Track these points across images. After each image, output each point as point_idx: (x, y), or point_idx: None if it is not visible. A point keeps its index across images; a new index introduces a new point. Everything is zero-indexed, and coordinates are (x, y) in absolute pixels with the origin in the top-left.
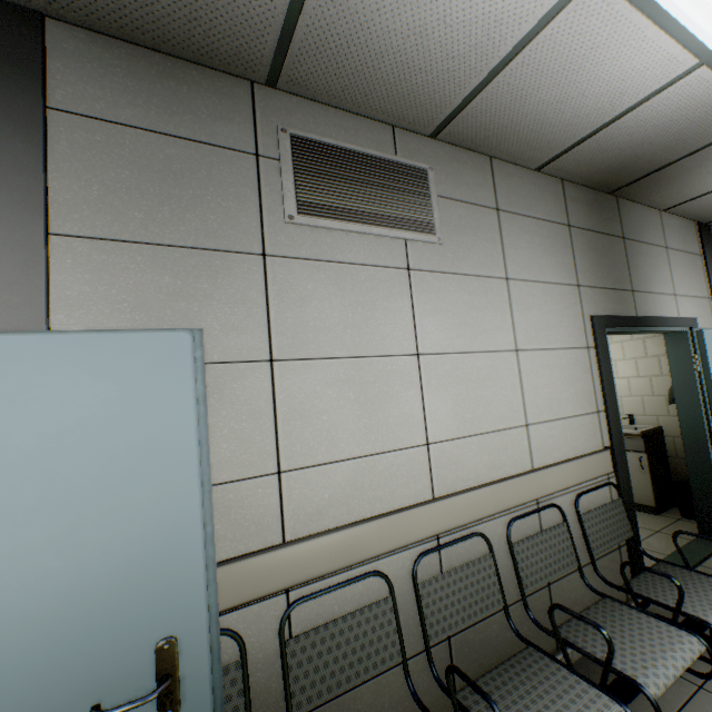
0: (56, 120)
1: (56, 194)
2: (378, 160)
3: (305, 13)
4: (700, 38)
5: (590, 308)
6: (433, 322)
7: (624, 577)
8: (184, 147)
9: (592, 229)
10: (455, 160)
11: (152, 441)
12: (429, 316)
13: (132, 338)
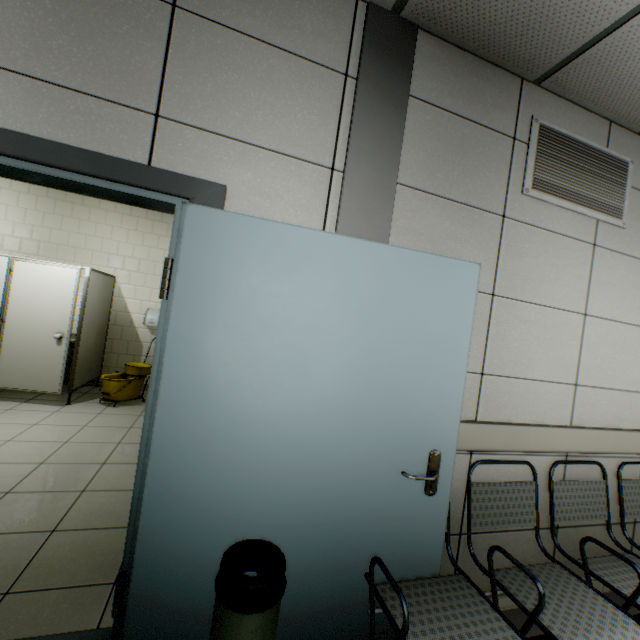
0: (409, 104)
1: (402, 155)
2: (594, 151)
3: (611, 36)
4: None
5: None
6: (601, 291)
7: None
8: (472, 128)
9: None
10: None
11: (448, 330)
12: (600, 286)
13: (449, 262)
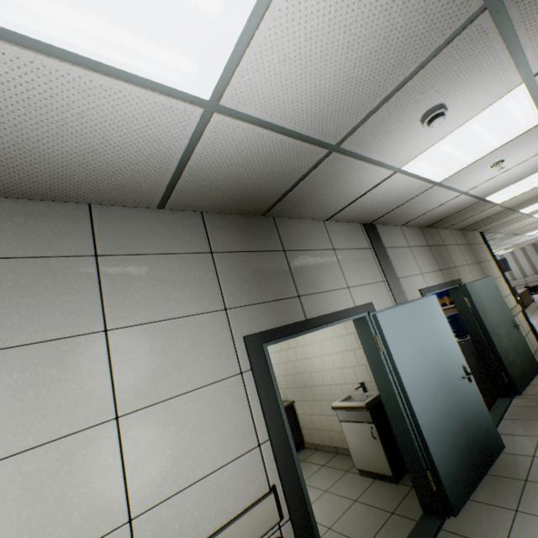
0: None
1: None
2: None
3: None
4: (174, 86)
5: (243, 328)
6: None
7: None
8: None
9: (244, 250)
10: (23, 214)
11: None
12: None
13: None
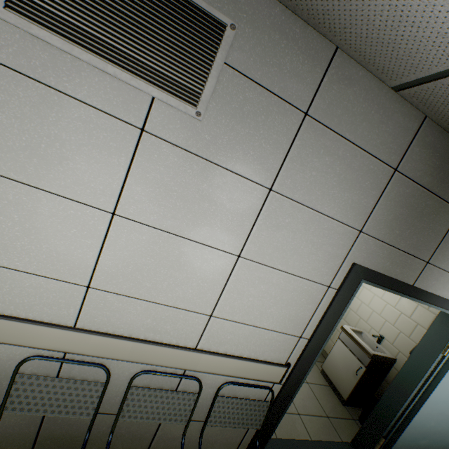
0: None
1: None
2: None
3: None
4: None
5: (359, 256)
6: (148, 192)
7: None
8: None
9: (425, 185)
10: (280, 30)
11: None
12: (147, 186)
13: None
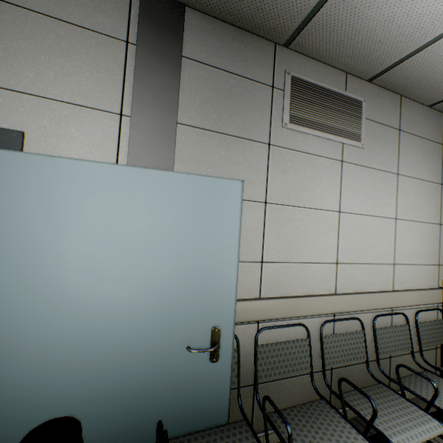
0: (184, 63)
1: (181, 102)
2: (335, 94)
3: (324, 7)
4: None
5: None
6: (350, 194)
7: (442, 362)
8: (238, 80)
9: None
10: (379, 96)
11: (219, 233)
12: (349, 190)
13: (216, 181)
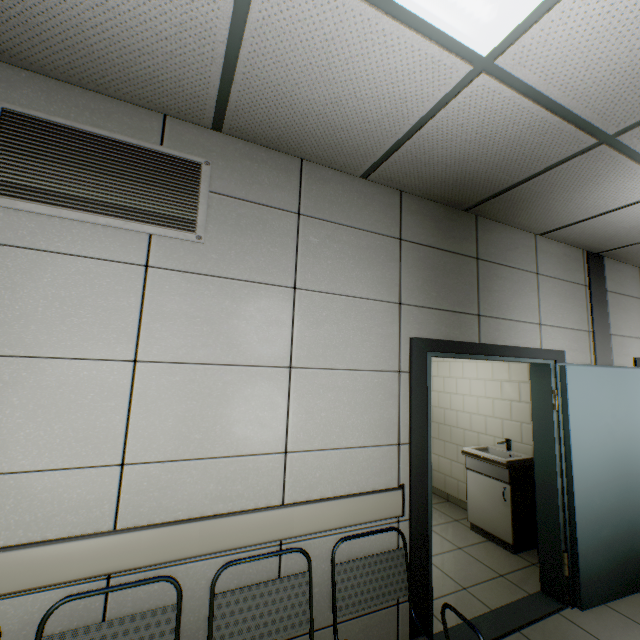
0: None
1: None
2: (131, 147)
3: None
4: (456, 37)
5: (412, 329)
6: (169, 326)
7: None
8: None
9: (434, 246)
10: (249, 157)
11: None
12: (166, 319)
13: None
